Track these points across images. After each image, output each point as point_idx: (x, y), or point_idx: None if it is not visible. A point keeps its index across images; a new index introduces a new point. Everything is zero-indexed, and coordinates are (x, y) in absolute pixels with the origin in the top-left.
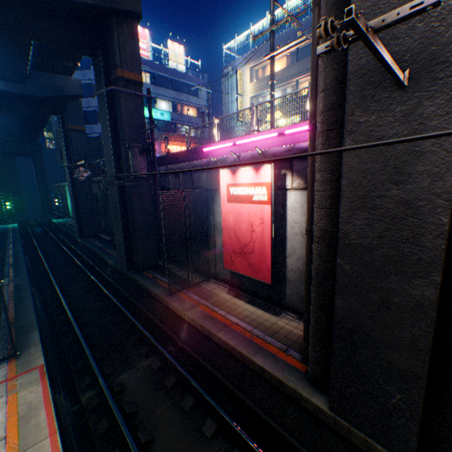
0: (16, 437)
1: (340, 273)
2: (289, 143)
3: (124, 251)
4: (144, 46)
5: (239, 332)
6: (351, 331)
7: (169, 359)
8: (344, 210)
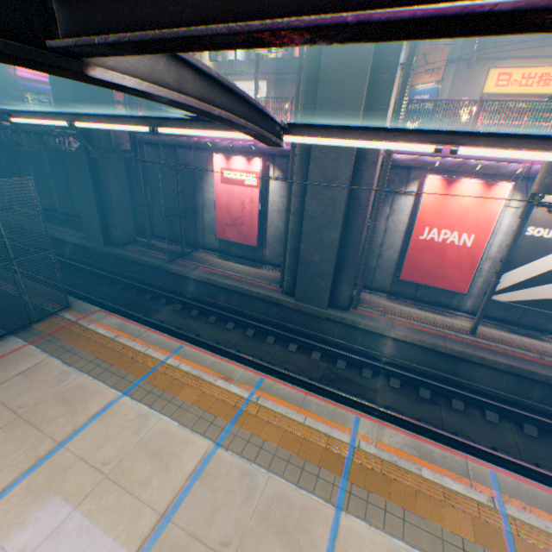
0: (127, 334)
1: (304, 231)
2: None
3: (100, 227)
4: None
5: (238, 279)
6: (307, 259)
7: (188, 303)
8: (308, 200)
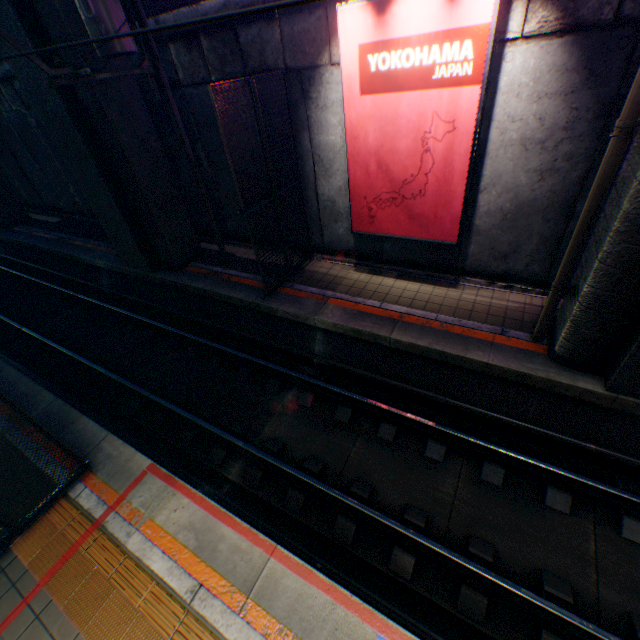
0: (218, 578)
1: None
2: None
3: (133, 240)
4: None
5: (421, 325)
6: None
7: (324, 388)
8: None
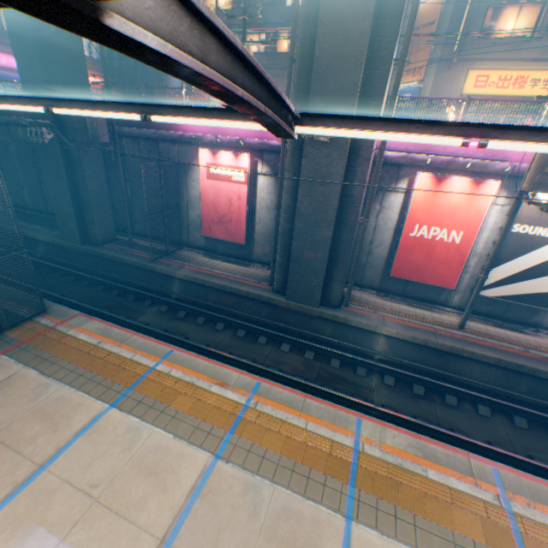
0: (111, 340)
1: (296, 229)
2: (260, 136)
3: (76, 224)
4: None
5: (226, 278)
6: (299, 257)
7: (175, 304)
8: (300, 197)
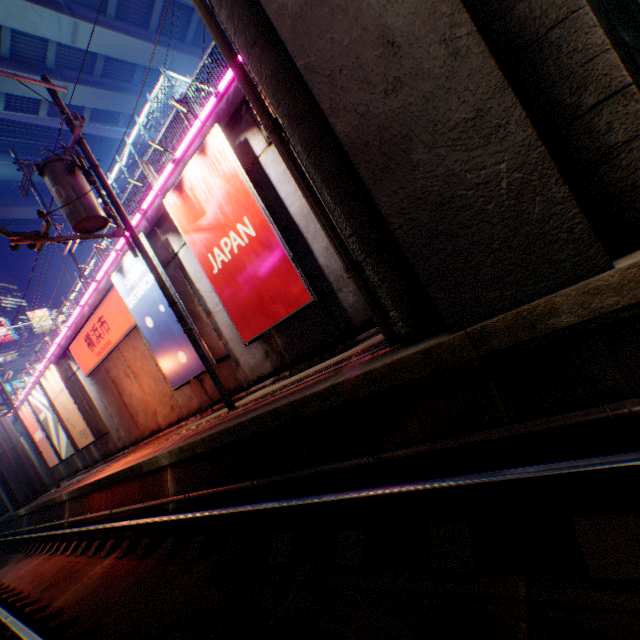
0: None
1: None
2: None
3: None
4: (3, 330)
5: None
6: None
7: None
8: None
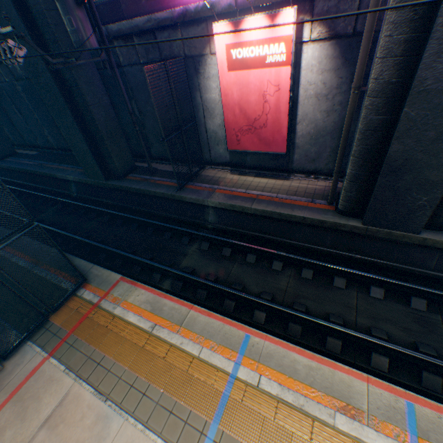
0: (165, 321)
1: (403, 121)
2: None
3: (94, 161)
4: None
5: (268, 200)
6: (399, 167)
7: (215, 239)
8: (429, 56)
